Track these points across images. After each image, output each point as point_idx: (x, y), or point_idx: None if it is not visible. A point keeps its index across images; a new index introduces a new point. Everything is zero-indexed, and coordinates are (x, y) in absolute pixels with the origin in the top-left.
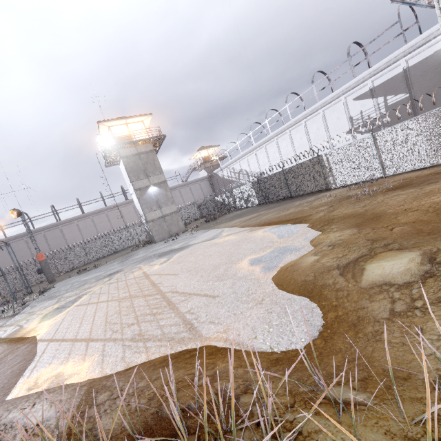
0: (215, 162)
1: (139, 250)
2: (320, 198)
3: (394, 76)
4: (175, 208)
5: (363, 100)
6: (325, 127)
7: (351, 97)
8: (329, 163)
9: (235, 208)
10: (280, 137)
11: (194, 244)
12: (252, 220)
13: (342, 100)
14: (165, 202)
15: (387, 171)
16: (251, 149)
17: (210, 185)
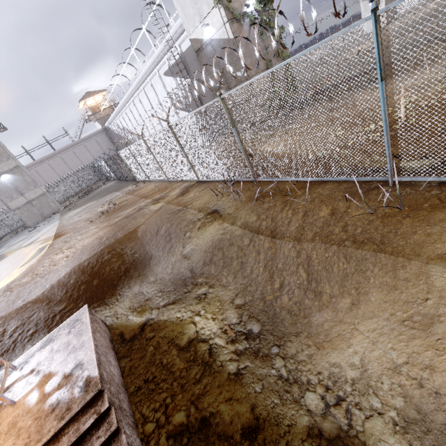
0: (107, 111)
1: (14, 238)
2: (100, 205)
3: (178, 59)
4: (40, 191)
5: (170, 78)
6: (157, 97)
7: (162, 71)
8: (125, 161)
9: (109, 178)
10: (135, 99)
11: (18, 250)
12: (71, 219)
13: (157, 73)
14: (26, 187)
15: (148, 177)
16: (120, 108)
17: (108, 139)
